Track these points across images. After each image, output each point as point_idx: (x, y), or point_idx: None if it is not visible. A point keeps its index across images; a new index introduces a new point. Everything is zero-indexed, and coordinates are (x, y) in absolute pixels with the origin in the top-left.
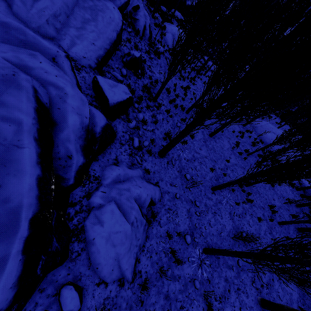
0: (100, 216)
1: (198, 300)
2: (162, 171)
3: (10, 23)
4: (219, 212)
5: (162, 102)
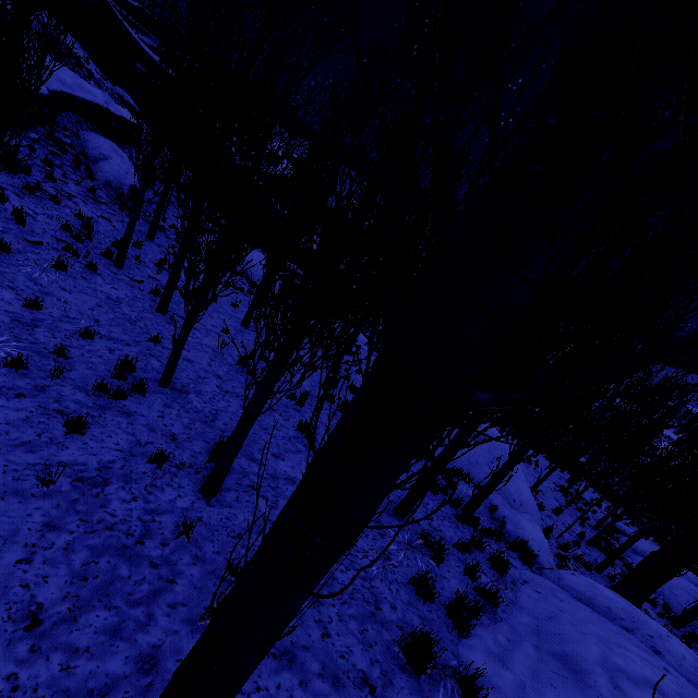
0: None
1: None
2: None
3: None
4: None
5: (31, 212)
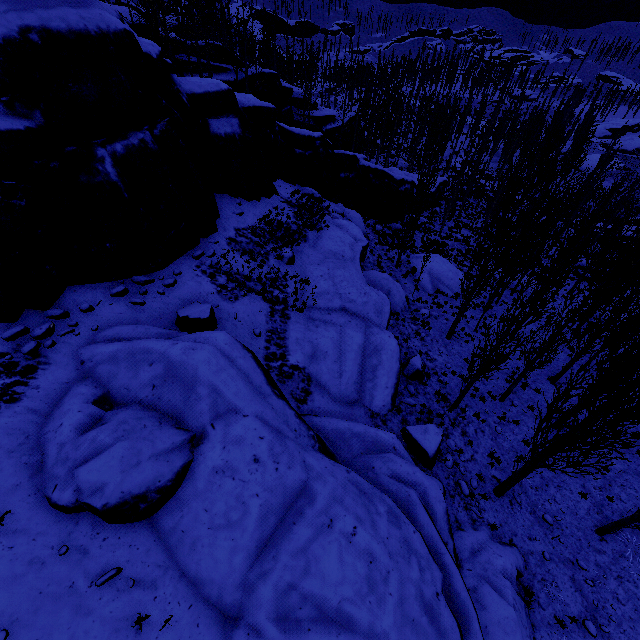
0: (480, 600)
1: None
2: (509, 519)
3: (359, 429)
4: (628, 575)
5: (463, 402)
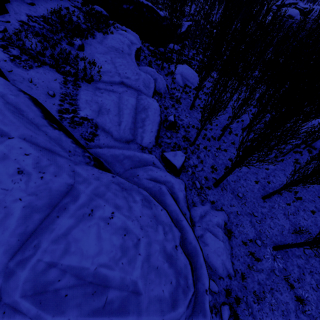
0: (205, 241)
1: (281, 283)
2: (220, 198)
3: (130, 154)
4: (275, 216)
5: (198, 141)
